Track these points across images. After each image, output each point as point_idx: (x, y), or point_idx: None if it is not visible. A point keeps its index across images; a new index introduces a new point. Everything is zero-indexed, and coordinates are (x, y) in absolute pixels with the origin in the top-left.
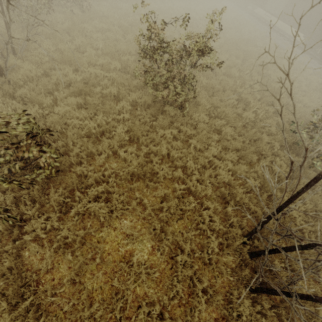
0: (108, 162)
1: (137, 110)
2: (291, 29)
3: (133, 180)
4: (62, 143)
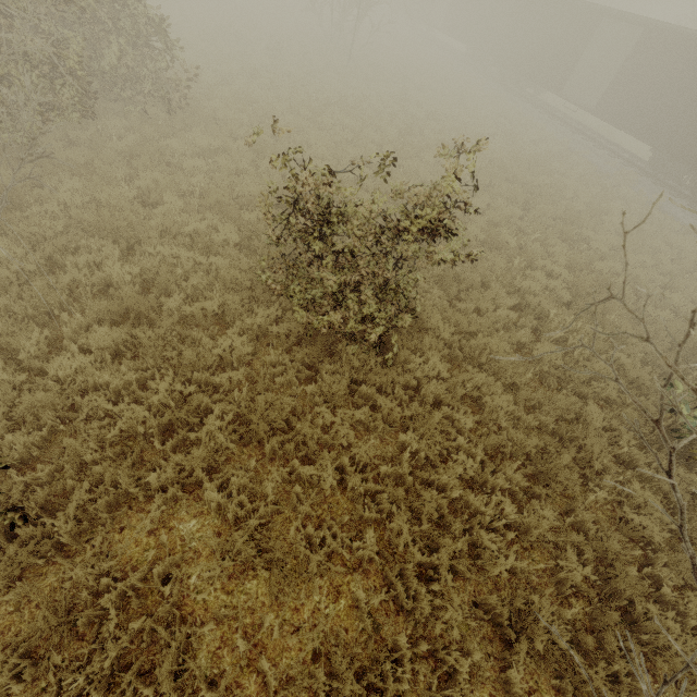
0: (175, 518)
1: (270, 348)
2: (619, 132)
3: (237, 577)
4: (49, 468)
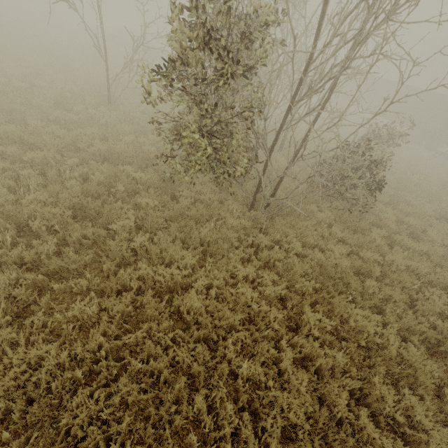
0: None
1: None
2: None
3: None
4: None
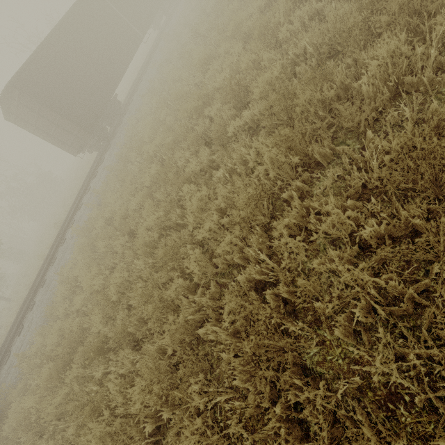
0: None
1: None
2: None
3: None
4: None
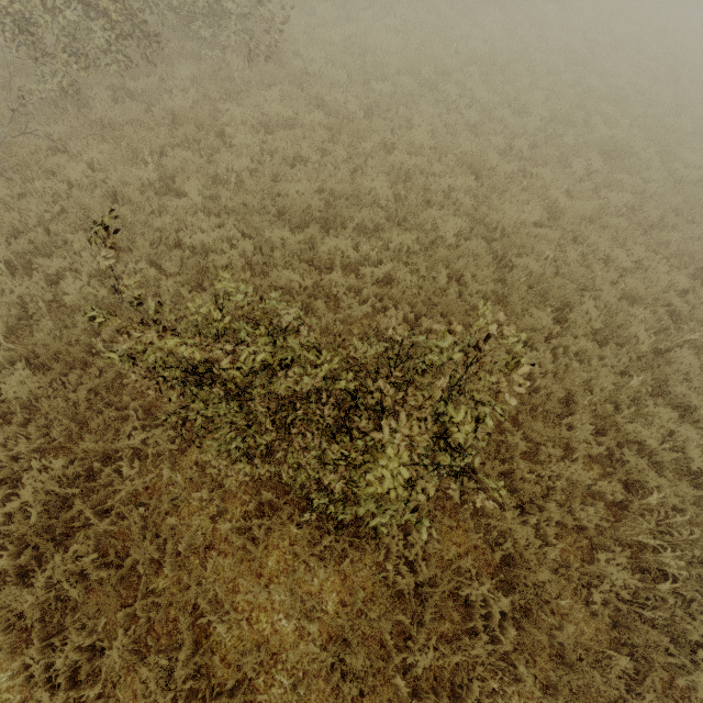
0: None
1: None
2: None
3: None
4: None
